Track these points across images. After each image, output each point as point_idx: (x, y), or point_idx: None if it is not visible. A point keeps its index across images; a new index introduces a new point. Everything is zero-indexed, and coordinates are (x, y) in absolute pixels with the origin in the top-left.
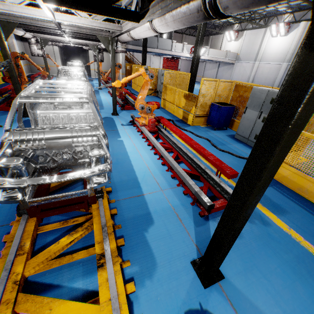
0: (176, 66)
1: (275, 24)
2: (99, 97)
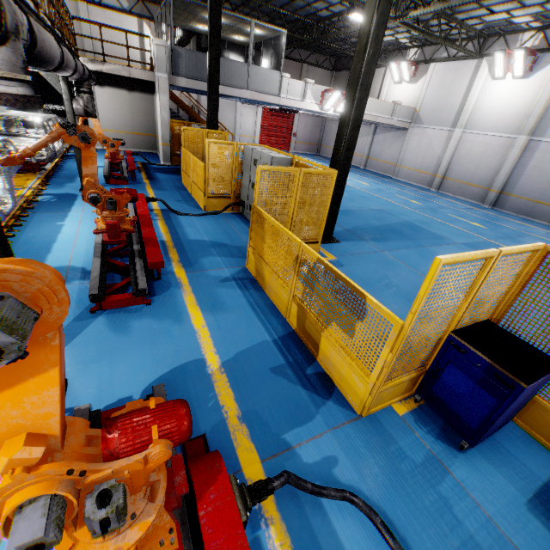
0: (289, 127)
1: (505, 51)
2: (53, 232)
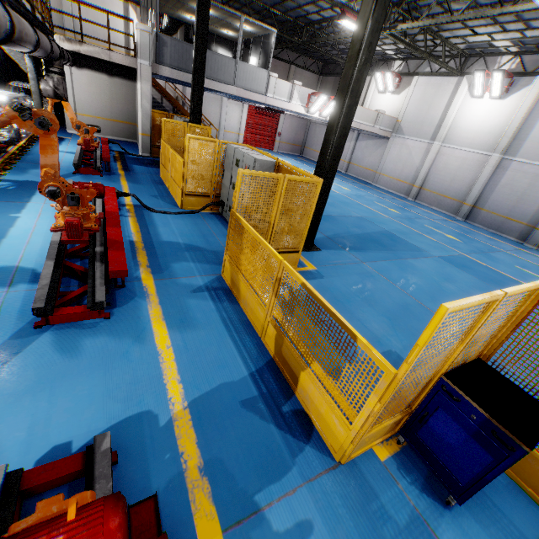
0: (274, 127)
1: (485, 71)
2: (5, 225)
